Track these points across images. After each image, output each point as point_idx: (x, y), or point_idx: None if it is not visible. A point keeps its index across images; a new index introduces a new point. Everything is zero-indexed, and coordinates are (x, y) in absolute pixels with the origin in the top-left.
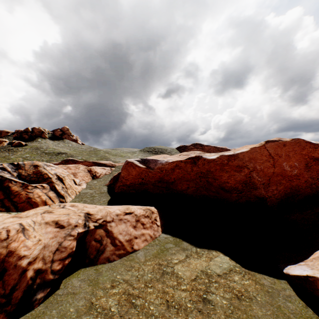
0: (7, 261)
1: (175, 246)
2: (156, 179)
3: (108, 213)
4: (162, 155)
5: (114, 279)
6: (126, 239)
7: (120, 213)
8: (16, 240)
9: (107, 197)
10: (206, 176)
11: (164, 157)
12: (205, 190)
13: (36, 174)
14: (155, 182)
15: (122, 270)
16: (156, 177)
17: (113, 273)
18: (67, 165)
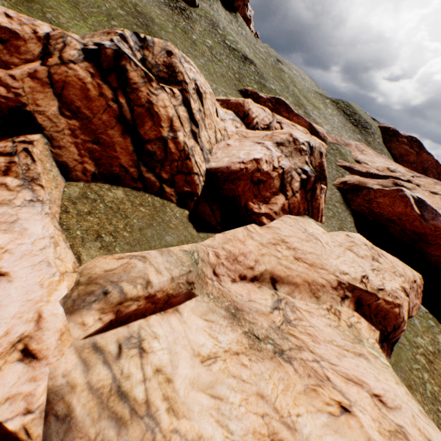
0: (401, 322)
1: (436, 326)
2: (417, 231)
3: (408, 278)
4: (435, 200)
5: (413, 341)
6: (411, 306)
7: (412, 280)
8: (403, 308)
9: (349, 215)
10: None
11: None
12: None
13: (320, 167)
14: (408, 230)
15: (412, 333)
16: (419, 230)
17: (409, 334)
18: (295, 124)
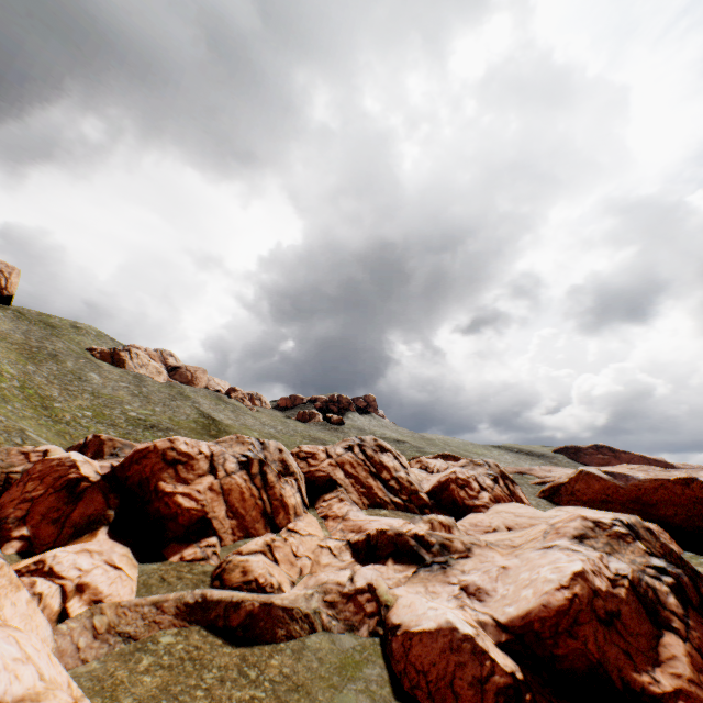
0: None
1: None
2: (629, 497)
3: None
4: (620, 468)
5: None
6: None
7: None
8: None
9: None
10: (702, 502)
11: (629, 471)
12: (701, 520)
13: (502, 473)
14: (625, 502)
15: None
16: (629, 495)
17: None
18: None
